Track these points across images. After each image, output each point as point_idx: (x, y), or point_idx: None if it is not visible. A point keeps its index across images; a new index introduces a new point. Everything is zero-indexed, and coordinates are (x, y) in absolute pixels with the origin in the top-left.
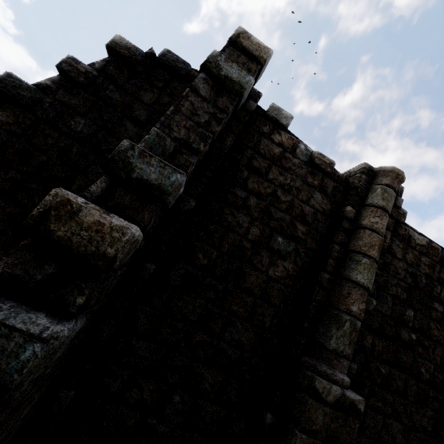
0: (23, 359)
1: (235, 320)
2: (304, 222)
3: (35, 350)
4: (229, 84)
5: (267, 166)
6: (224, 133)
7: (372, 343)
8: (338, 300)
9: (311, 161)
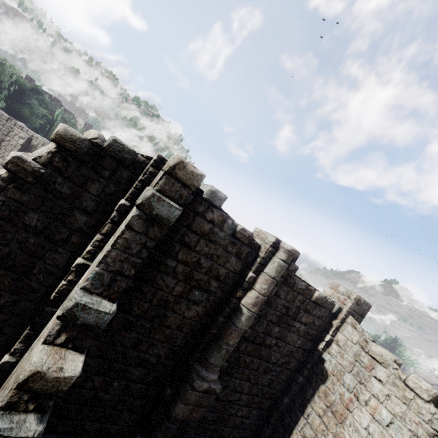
0: None
1: (157, 343)
2: (217, 280)
3: None
4: (159, 220)
5: (196, 240)
6: None
7: (245, 347)
8: (224, 336)
9: (234, 236)
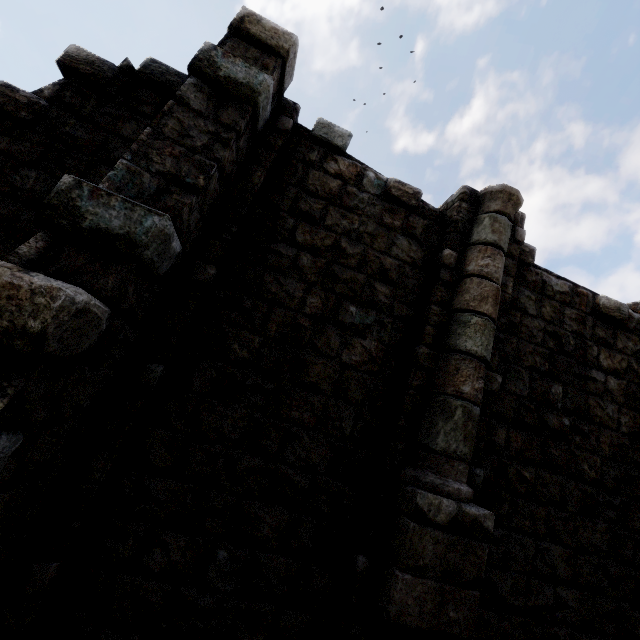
0: None
1: (299, 431)
2: (386, 280)
3: None
4: (233, 88)
5: (322, 207)
6: (248, 166)
7: (507, 438)
8: (444, 381)
9: (386, 194)
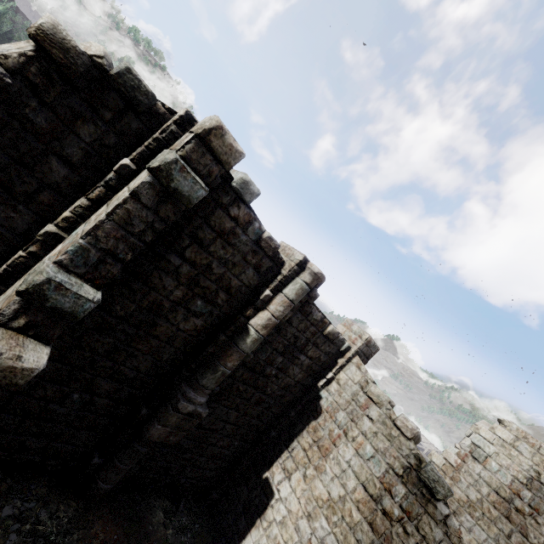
0: None
1: (138, 354)
2: (227, 292)
3: None
4: (177, 196)
5: (212, 238)
6: None
7: (242, 374)
8: (222, 357)
9: (258, 243)
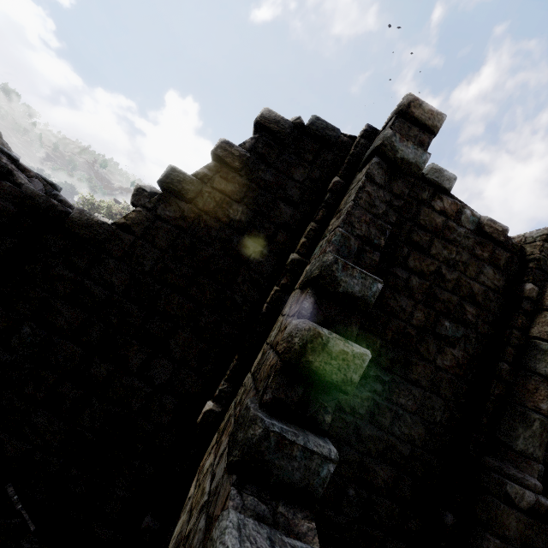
0: (323, 476)
1: (404, 413)
2: (473, 302)
3: (329, 469)
4: (405, 166)
5: (429, 239)
6: None
7: None
8: (523, 396)
9: (480, 230)
